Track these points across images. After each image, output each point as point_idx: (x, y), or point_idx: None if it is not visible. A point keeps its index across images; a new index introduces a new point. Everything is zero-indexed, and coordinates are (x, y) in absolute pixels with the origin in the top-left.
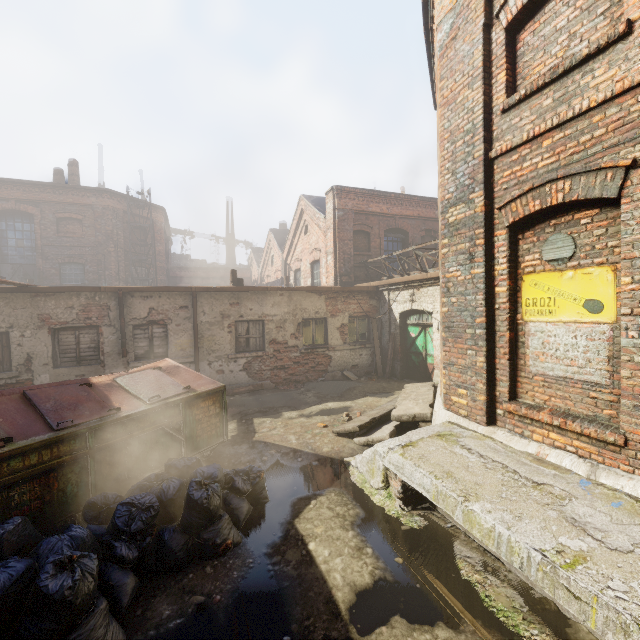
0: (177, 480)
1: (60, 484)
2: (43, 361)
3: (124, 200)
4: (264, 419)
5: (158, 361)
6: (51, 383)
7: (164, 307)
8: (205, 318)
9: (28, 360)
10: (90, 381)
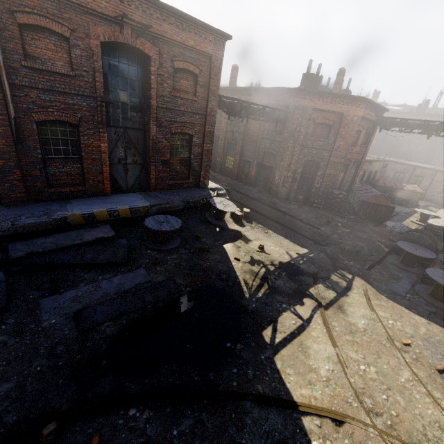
0: (407, 199)
1: (394, 193)
2: (389, 178)
3: (442, 118)
4: (433, 207)
5: (413, 185)
6: (397, 182)
7: (425, 173)
8: (436, 179)
9: (387, 177)
10: (401, 184)
